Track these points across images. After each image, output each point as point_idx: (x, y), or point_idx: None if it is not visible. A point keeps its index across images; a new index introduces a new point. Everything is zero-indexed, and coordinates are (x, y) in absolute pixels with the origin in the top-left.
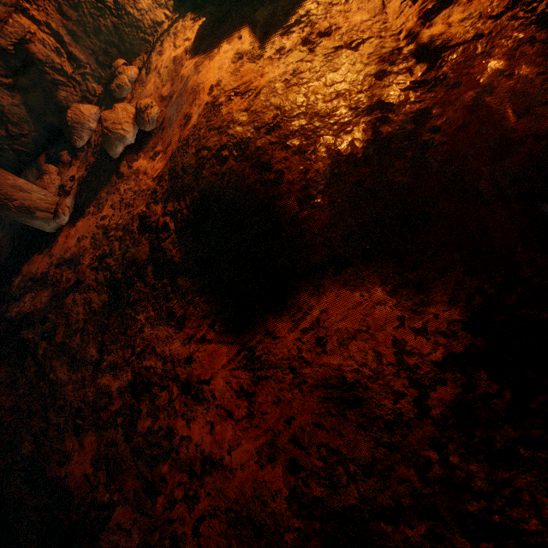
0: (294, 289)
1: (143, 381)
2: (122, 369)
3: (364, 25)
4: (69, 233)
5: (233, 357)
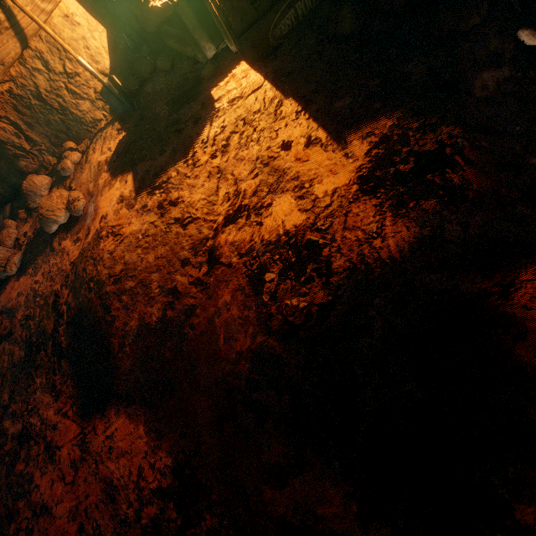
0: (110, 404)
1: (27, 433)
2: (18, 419)
3: (202, 201)
4: (14, 285)
5: (77, 435)
